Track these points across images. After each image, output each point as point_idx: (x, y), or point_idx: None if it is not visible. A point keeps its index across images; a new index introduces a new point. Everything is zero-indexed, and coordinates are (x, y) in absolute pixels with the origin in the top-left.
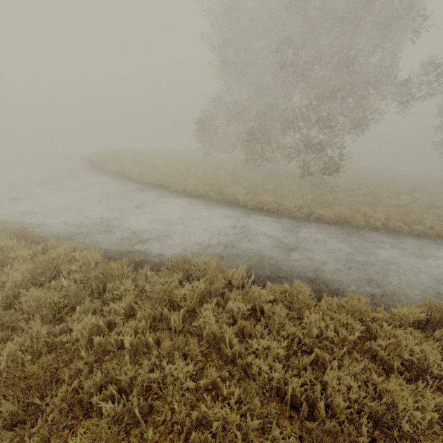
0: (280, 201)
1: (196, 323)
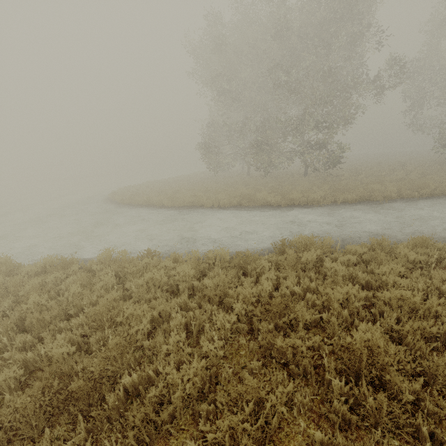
0: (306, 195)
1: (329, 273)
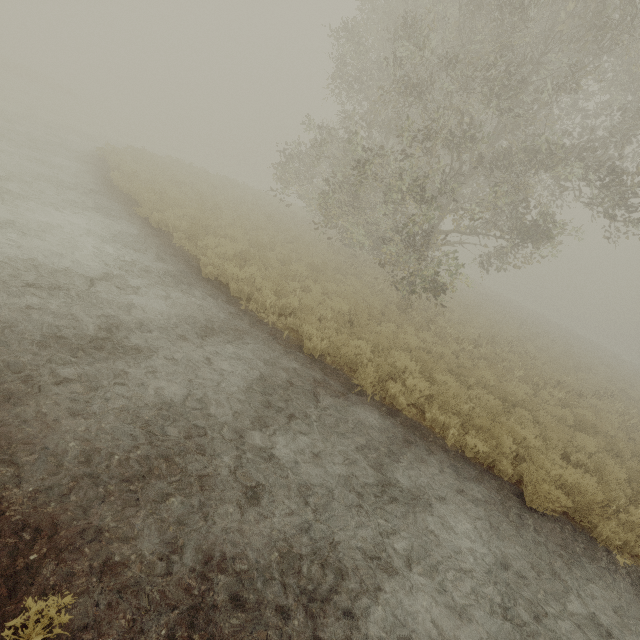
0: (264, 286)
1: None
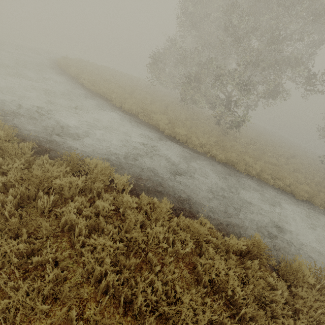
0: (190, 136)
1: (60, 210)
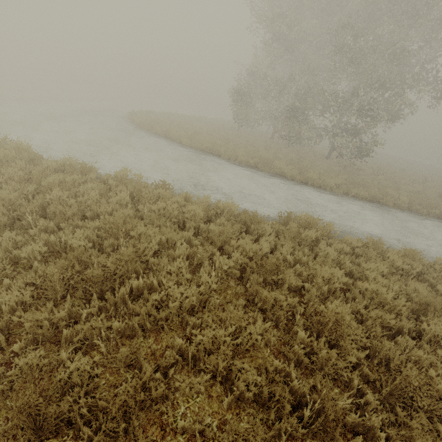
0: (323, 178)
1: (322, 254)
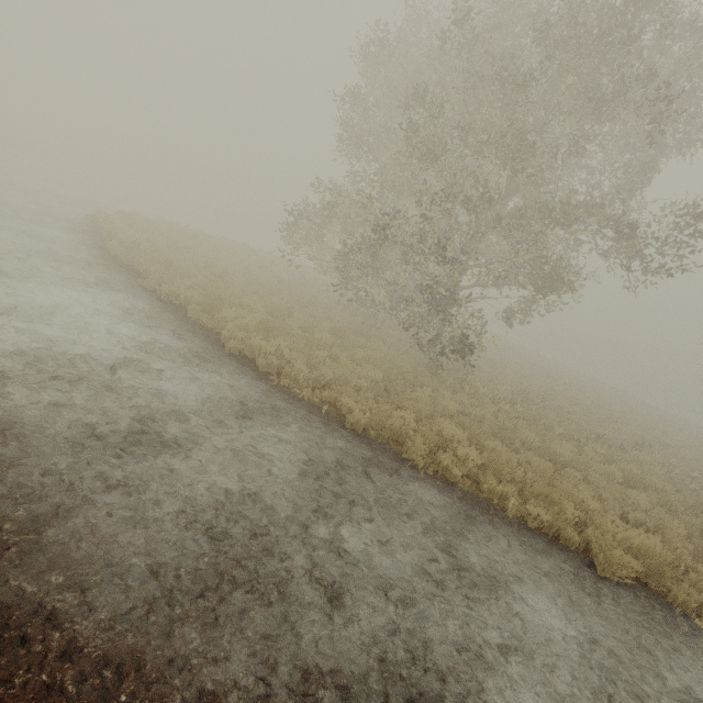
0: (294, 358)
1: None
